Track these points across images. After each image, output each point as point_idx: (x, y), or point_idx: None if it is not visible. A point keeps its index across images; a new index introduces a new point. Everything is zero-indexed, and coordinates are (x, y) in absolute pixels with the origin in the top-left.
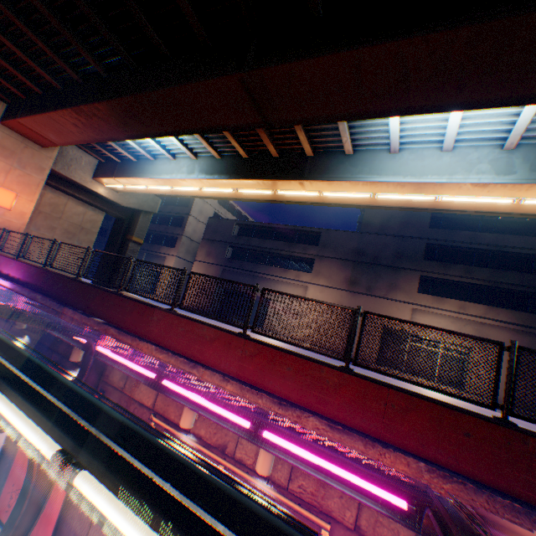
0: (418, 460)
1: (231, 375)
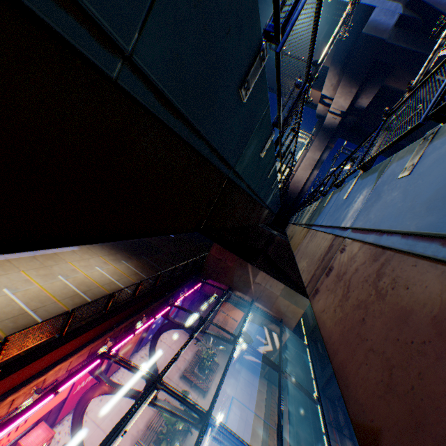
0: (92, 343)
1: (3, 394)
